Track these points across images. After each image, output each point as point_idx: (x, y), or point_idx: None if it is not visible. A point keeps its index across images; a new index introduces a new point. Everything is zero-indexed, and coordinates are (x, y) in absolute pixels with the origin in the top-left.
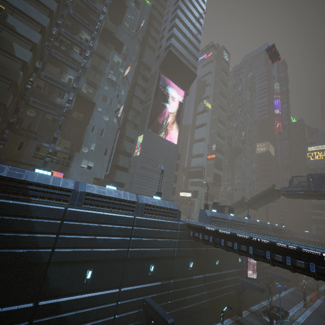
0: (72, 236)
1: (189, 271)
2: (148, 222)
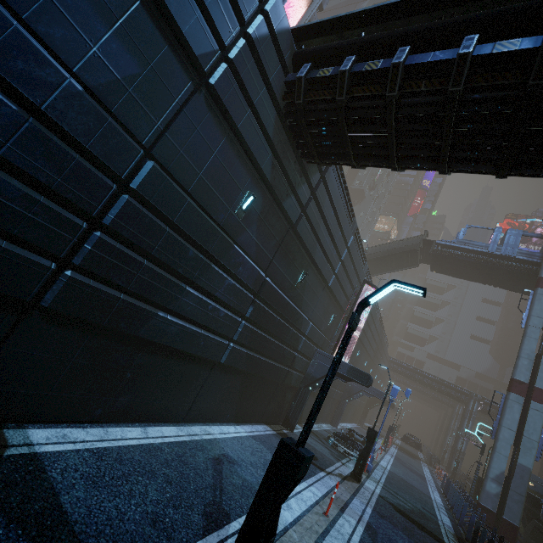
0: None
1: (231, 215)
2: None
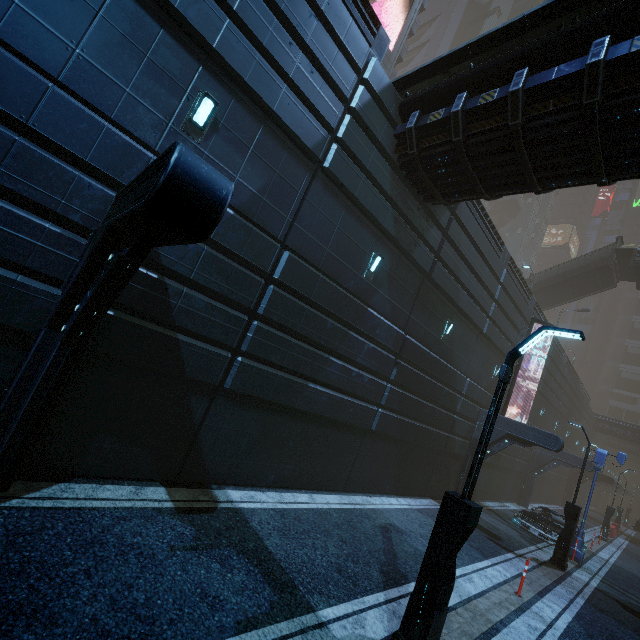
0: None
1: (360, 280)
2: None
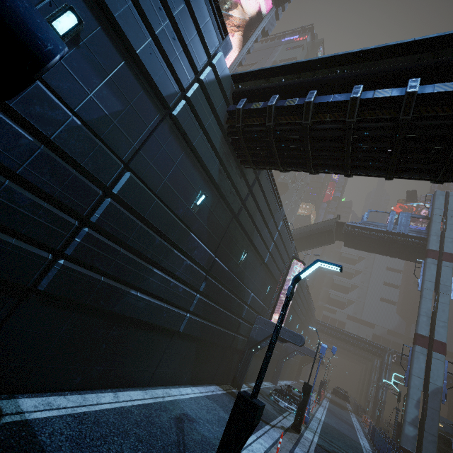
0: None
1: (188, 210)
2: None
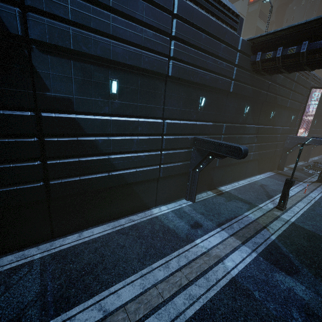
0: None
1: (243, 118)
2: (197, 16)
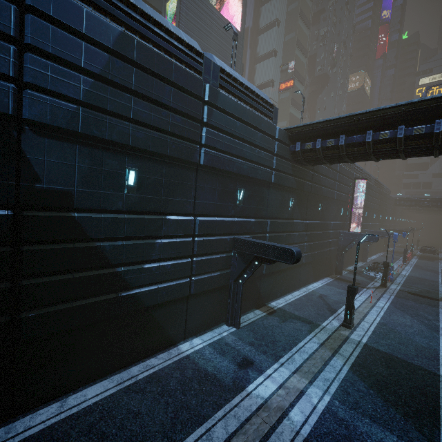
0: (66, 70)
1: (288, 212)
2: (230, 104)
